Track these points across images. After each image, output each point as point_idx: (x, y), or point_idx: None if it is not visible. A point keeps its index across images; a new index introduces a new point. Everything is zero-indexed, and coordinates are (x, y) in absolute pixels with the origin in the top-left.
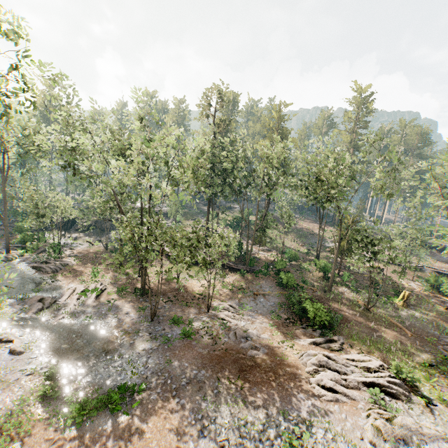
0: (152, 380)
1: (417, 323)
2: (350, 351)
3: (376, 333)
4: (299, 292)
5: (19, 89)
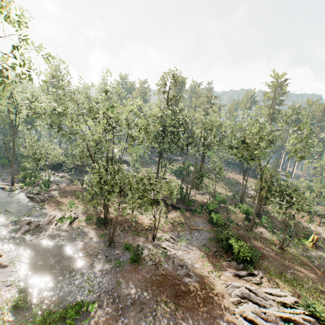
0: (103, 298)
1: (324, 264)
2: (268, 285)
3: (290, 270)
4: (226, 231)
5: (15, 65)
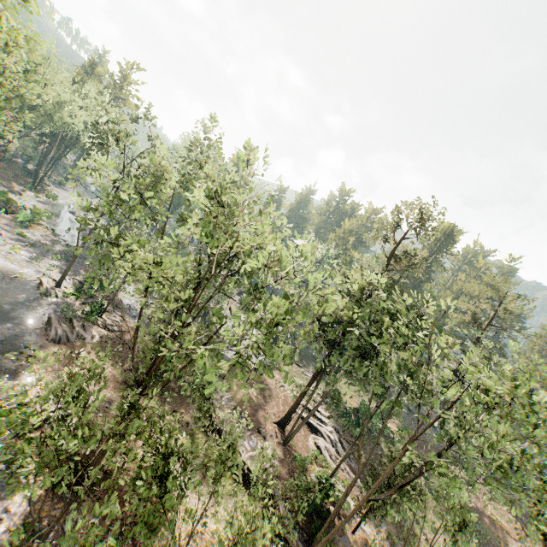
0: None
1: None
2: None
3: None
4: None
5: None
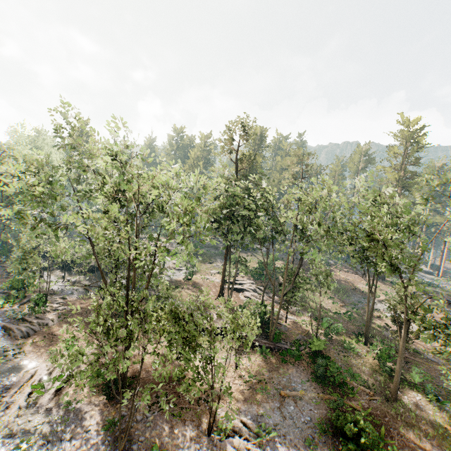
0: None
1: None
2: None
3: None
4: (351, 413)
5: None
